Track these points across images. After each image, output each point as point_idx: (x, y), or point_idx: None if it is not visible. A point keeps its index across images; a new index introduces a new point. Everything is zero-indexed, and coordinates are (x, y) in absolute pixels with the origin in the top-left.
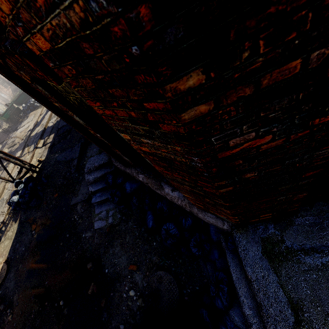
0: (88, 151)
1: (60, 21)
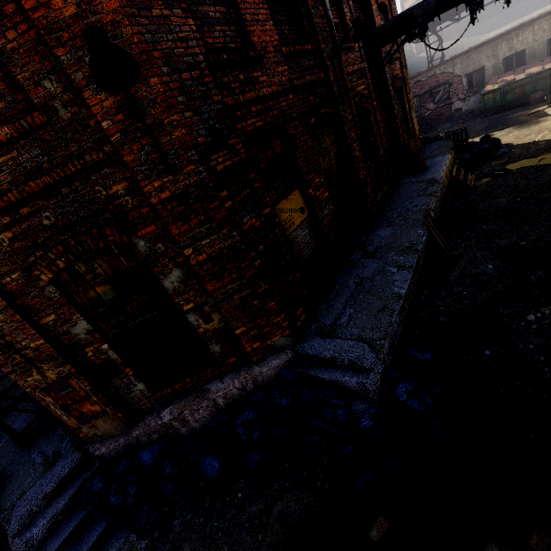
0: (3, 501)
1: (185, 183)
